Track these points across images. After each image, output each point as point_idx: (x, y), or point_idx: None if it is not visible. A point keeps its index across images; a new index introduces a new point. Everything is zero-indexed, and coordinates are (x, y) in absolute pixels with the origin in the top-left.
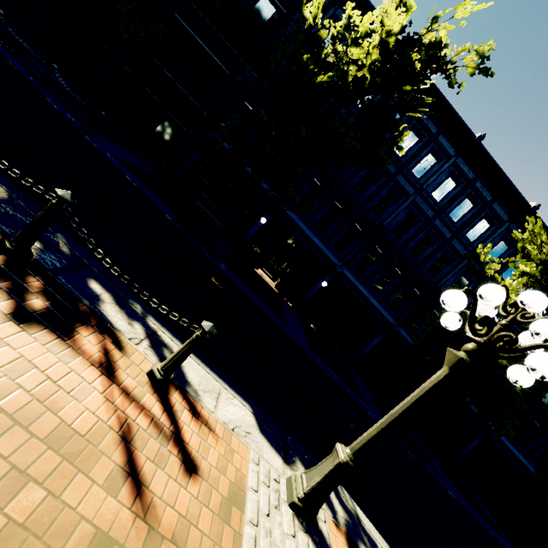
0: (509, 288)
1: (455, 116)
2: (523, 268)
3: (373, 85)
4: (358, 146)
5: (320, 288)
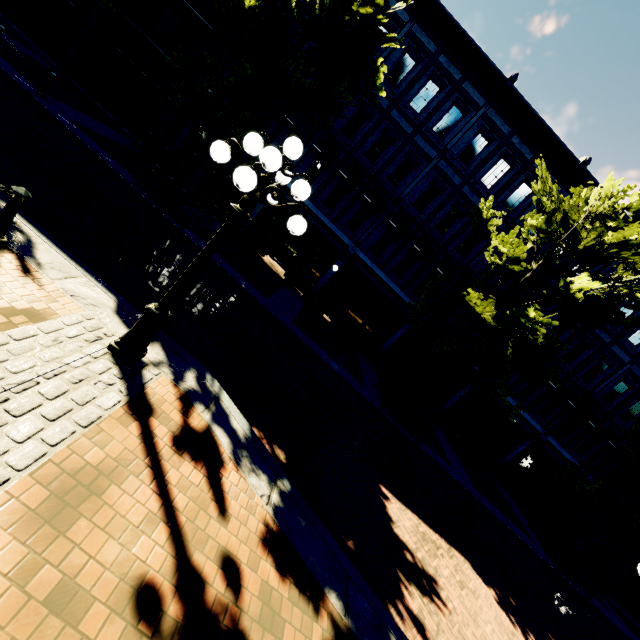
0: (267, 137)
1: (479, 55)
2: (530, 221)
3: (324, 9)
4: (307, 82)
5: (333, 275)
